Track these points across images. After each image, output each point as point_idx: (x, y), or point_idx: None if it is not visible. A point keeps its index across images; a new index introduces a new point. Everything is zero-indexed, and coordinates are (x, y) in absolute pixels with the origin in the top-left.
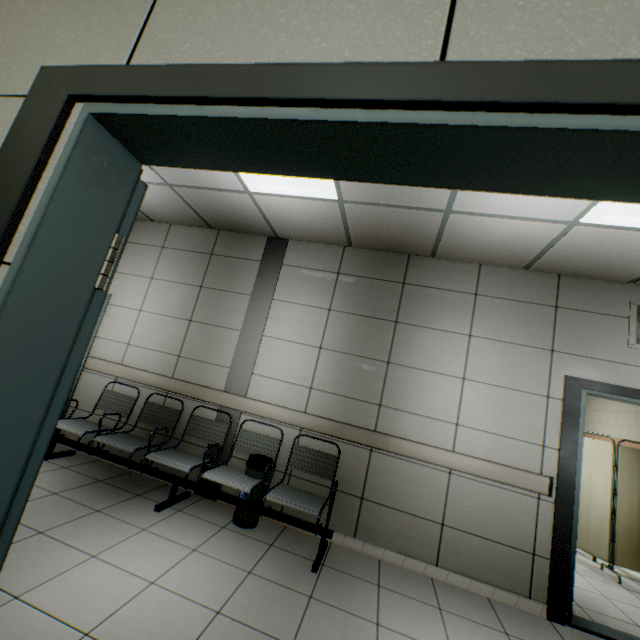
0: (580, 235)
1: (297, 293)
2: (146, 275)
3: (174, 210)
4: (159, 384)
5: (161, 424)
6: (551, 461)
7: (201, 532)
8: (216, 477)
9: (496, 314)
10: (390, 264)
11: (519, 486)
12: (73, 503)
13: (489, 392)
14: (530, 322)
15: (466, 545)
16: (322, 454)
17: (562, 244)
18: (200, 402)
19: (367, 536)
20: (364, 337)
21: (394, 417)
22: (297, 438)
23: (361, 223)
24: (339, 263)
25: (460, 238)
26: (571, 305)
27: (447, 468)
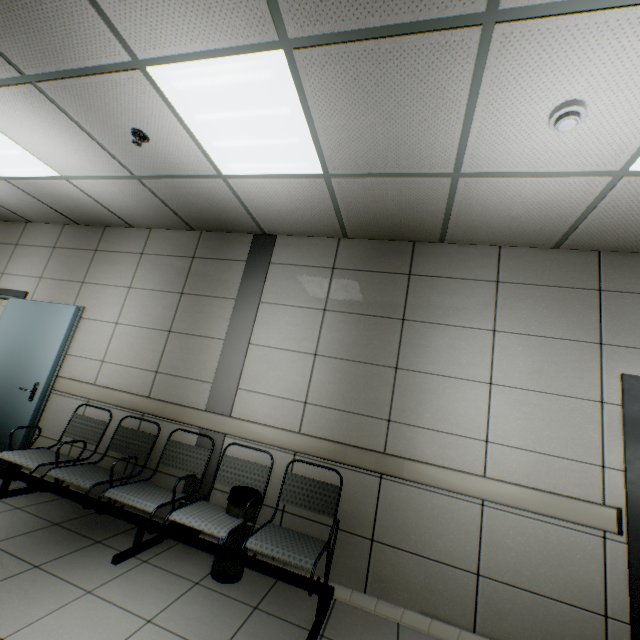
0: (629, 191)
1: (287, 293)
2: (124, 284)
3: (150, 210)
4: (133, 405)
5: (133, 452)
6: (616, 486)
7: (165, 592)
8: (186, 518)
9: (524, 303)
10: (392, 254)
11: (576, 521)
12: (7, 557)
13: (524, 399)
14: (568, 310)
15: (512, 603)
16: (320, 484)
17: (604, 207)
18: (179, 424)
19: (381, 591)
20: (366, 339)
21: (407, 435)
22: (291, 464)
23: (354, 204)
24: (334, 257)
25: (473, 212)
26: (618, 287)
27: (478, 499)
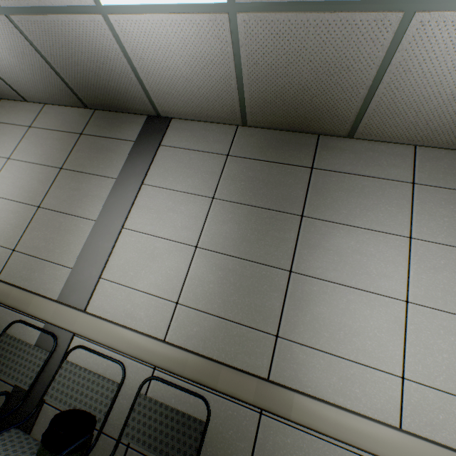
0: None
1: (174, 177)
2: (3, 155)
3: (35, 73)
4: None
5: None
6: None
7: None
8: None
9: (446, 209)
10: (294, 145)
11: None
12: None
13: (451, 326)
14: None
15: None
16: (180, 416)
17: None
18: (23, 314)
19: None
20: (257, 234)
21: (299, 357)
22: (147, 381)
23: (261, 67)
24: (229, 144)
25: (407, 86)
26: None
27: None
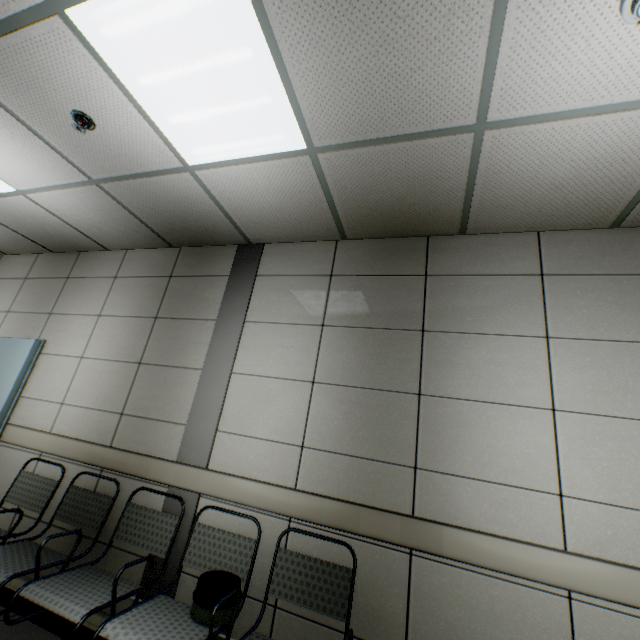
0: None
1: (277, 309)
2: (93, 313)
3: (120, 225)
4: (91, 457)
5: (83, 521)
6: None
7: None
8: (124, 634)
9: (583, 299)
10: (402, 253)
11: None
12: None
13: (607, 430)
14: None
15: None
16: (325, 566)
17: None
18: (144, 481)
19: None
20: (376, 359)
21: (442, 488)
22: (284, 535)
23: (350, 189)
24: (331, 262)
25: (504, 184)
26: None
27: (563, 588)
